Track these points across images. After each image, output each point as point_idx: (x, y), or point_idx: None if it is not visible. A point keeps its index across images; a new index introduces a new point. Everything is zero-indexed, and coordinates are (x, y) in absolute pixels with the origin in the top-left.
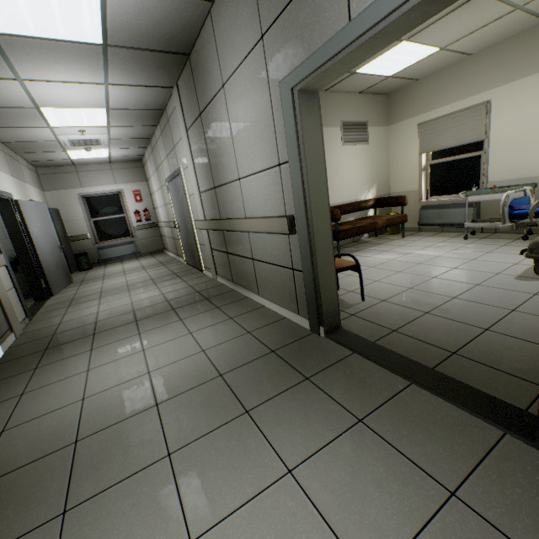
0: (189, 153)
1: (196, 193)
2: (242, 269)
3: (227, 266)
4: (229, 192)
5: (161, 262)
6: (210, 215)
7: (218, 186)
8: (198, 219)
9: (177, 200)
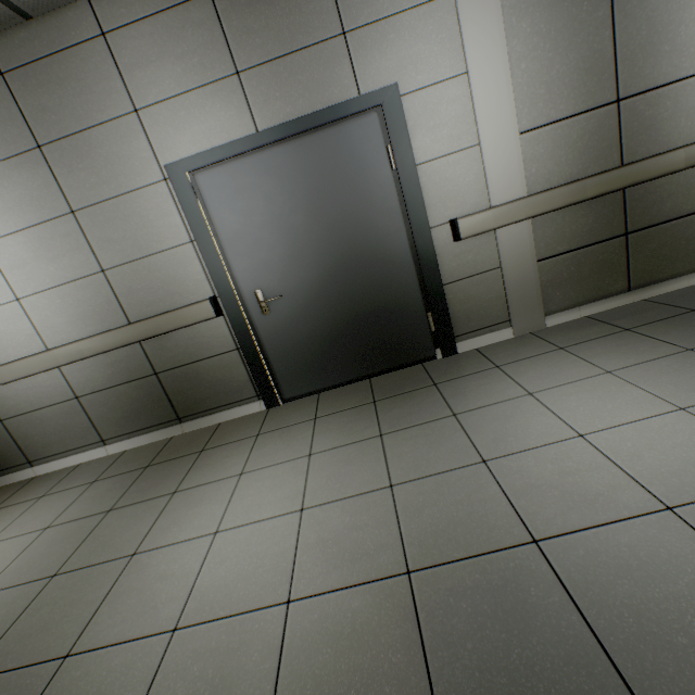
0: (492, 34)
1: (501, 137)
2: (689, 239)
3: (615, 265)
4: (690, 94)
5: (133, 469)
6: (565, 174)
7: (640, 92)
8: (468, 213)
9: (292, 205)
